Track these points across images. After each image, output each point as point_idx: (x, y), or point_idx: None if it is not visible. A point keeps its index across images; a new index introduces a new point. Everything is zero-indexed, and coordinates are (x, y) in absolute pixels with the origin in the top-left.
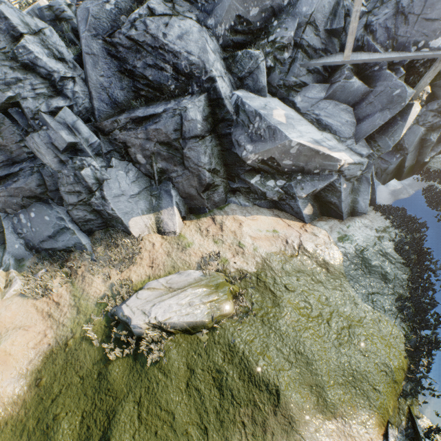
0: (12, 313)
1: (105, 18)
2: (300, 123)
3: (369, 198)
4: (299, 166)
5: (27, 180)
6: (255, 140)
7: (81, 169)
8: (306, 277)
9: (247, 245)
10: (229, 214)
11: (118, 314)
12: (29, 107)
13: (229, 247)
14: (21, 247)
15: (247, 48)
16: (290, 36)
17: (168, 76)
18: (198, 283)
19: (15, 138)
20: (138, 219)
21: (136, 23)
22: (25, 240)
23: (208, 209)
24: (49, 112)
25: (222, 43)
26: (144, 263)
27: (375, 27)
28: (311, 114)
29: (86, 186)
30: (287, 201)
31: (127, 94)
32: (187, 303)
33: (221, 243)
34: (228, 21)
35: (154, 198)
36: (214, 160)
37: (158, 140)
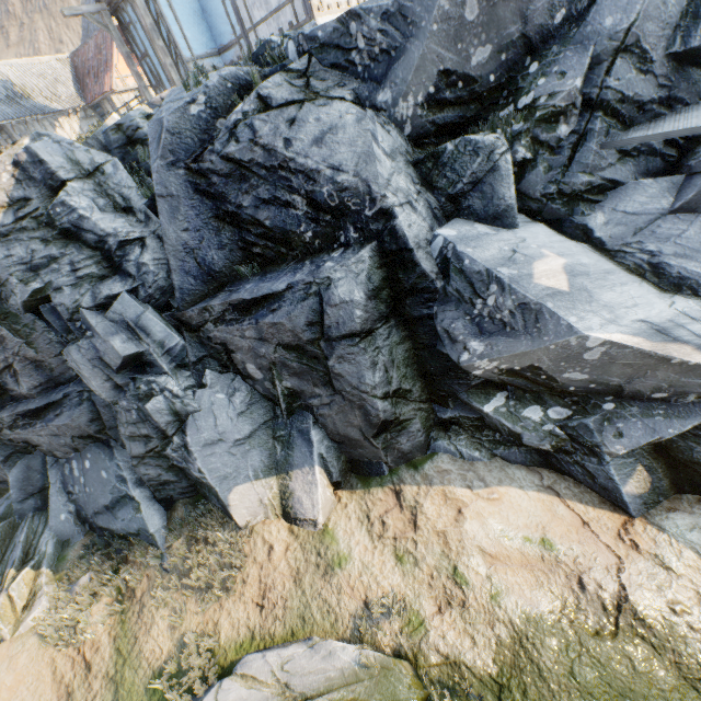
0: (14, 678)
1: (190, 129)
2: (608, 282)
3: None
4: (608, 383)
5: (74, 414)
6: (489, 330)
7: (148, 399)
8: None
9: (473, 580)
10: (432, 483)
11: None
12: (65, 303)
13: (429, 579)
14: (68, 519)
15: (467, 131)
16: (572, 88)
17: (299, 215)
18: (347, 689)
19: (53, 348)
20: (246, 488)
21: (237, 130)
22: (76, 506)
23: (388, 465)
24: (97, 306)
25: (412, 131)
26: (247, 594)
27: None
28: (636, 251)
29: (157, 426)
30: (577, 457)
31: (229, 255)
32: None
33: (411, 564)
34: (421, 87)
35: (279, 444)
36: (397, 373)
37: (279, 341)
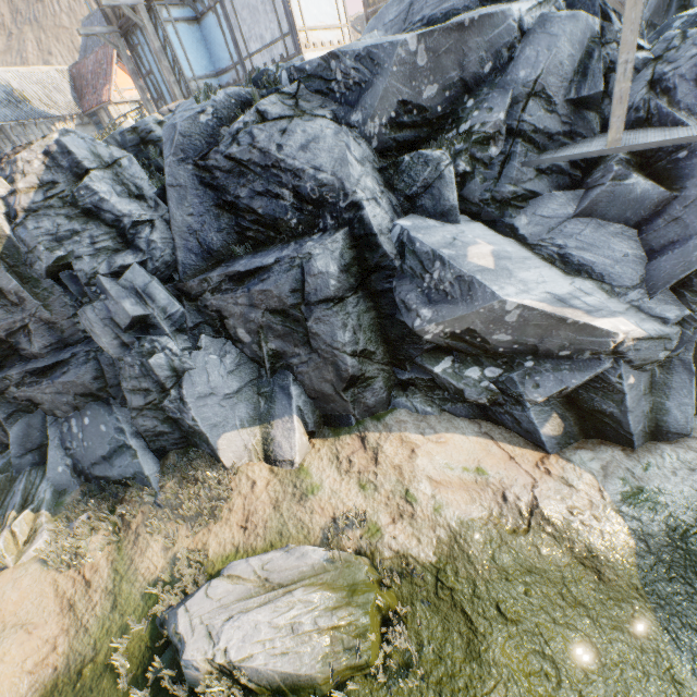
0: (19, 595)
1: (199, 134)
2: (525, 265)
3: (694, 403)
4: (526, 343)
5: (80, 371)
6: (435, 300)
7: (151, 356)
8: (546, 587)
9: (421, 499)
10: (392, 430)
11: (168, 626)
12: (84, 269)
13: (386, 500)
14: (65, 471)
15: (421, 148)
16: (497, 119)
17: (287, 205)
18: (317, 577)
19: (67, 311)
20: (233, 435)
21: (239, 136)
22: (73, 460)
23: (355, 418)
24: (112, 274)
25: (378, 145)
26: (233, 519)
27: (671, 83)
28: (549, 245)
29: (157, 381)
30: (507, 408)
31: (226, 237)
32: (289, 625)
33: (372, 490)
34: (385, 112)
35: (263, 399)
36: (364, 336)
37: (267, 306)
